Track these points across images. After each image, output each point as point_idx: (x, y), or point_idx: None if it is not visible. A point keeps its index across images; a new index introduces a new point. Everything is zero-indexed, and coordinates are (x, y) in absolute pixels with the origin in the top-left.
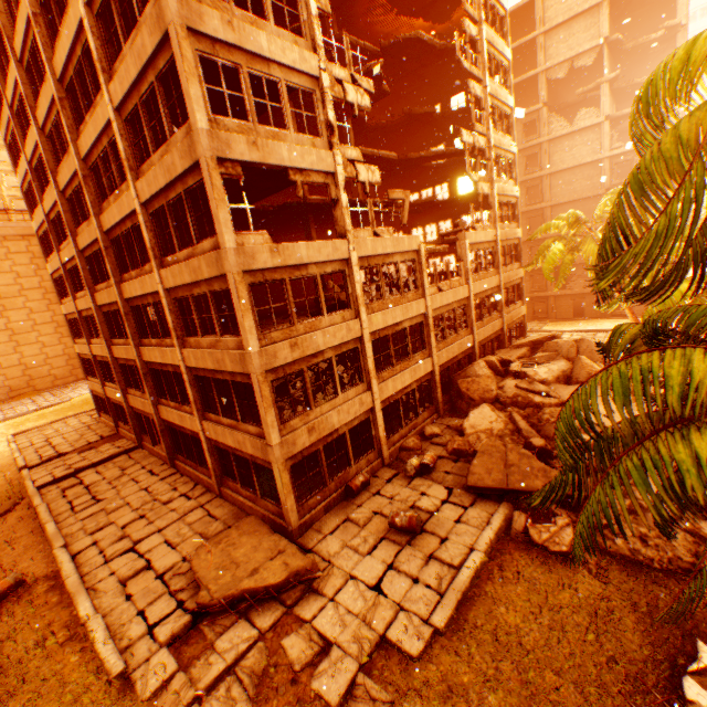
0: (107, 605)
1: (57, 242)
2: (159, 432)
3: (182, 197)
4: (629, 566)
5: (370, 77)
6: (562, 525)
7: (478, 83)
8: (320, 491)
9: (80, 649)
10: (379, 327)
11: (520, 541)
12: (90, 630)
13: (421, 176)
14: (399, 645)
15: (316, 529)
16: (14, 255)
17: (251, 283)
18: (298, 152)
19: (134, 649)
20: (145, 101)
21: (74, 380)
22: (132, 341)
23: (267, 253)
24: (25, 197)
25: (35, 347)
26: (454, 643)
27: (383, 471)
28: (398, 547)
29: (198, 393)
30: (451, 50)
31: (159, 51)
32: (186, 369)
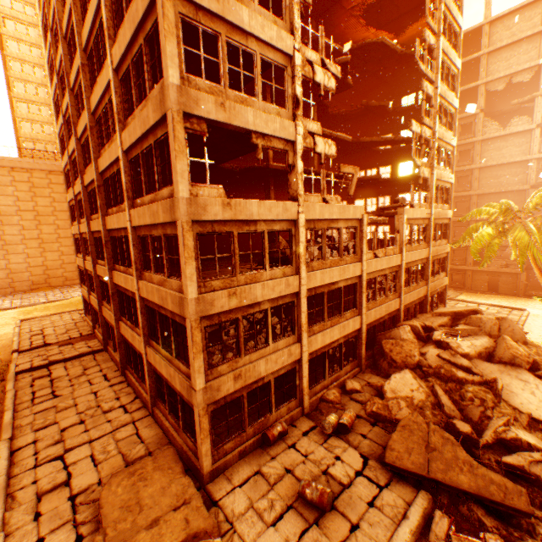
0: (15, 522)
1: (74, 178)
2: (117, 343)
3: (153, 147)
4: None
5: None
6: None
7: (430, 84)
8: (238, 435)
9: None
10: (316, 284)
11: None
12: None
13: (369, 157)
14: None
15: (227, 477)
16: (54, 185)
17: (199, 232)
18: (263, 119)
19: None
20: (135, 62)
21: (79, 282)
22: (107, 265)
23: (219, 206)
24: (61, 142)
25: (56, 254)
26: None
27: (302, 420)
28: (304, 523)
29: (146, 321)
30: (409, 55)
31: (148, 14)
32: (139, 298)
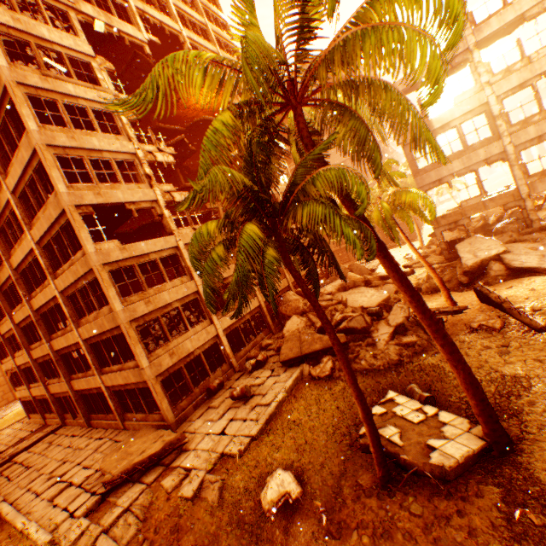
0: (39, 515)
1: None
2: (75, 402)
3: (60, 232)
4: (369, 373)
5: (180, 145)
6: (326, 361)
7: None
8: (189, 395)
9: (18, 543)
10: None
11: (308, 380)
12: (25, 528)
13: None
14: (230, 453)
15: (188, 420)
16: None
17: (110, 270)
18: (130, 193)
19: (59, 528)
20: (29, 184)
21: (6, 403)
22: (44, 339)
23: (119, 251)
24: None
25: None
26: (263, 440)
27: (235, 375)
28: (238, 409)
29: (95, 357)
30: None
31: (33, 158)
32: (83, 342)
